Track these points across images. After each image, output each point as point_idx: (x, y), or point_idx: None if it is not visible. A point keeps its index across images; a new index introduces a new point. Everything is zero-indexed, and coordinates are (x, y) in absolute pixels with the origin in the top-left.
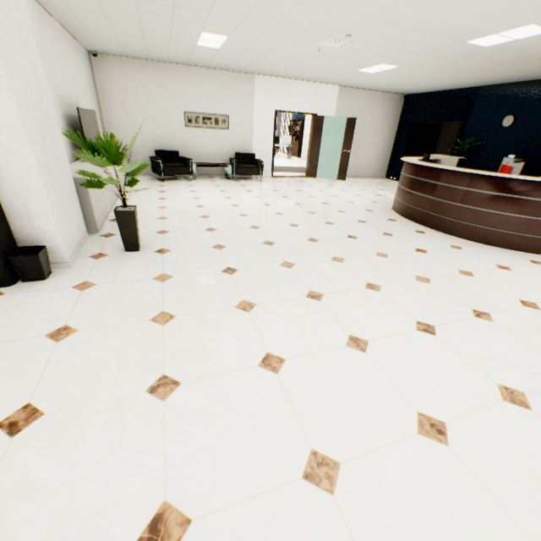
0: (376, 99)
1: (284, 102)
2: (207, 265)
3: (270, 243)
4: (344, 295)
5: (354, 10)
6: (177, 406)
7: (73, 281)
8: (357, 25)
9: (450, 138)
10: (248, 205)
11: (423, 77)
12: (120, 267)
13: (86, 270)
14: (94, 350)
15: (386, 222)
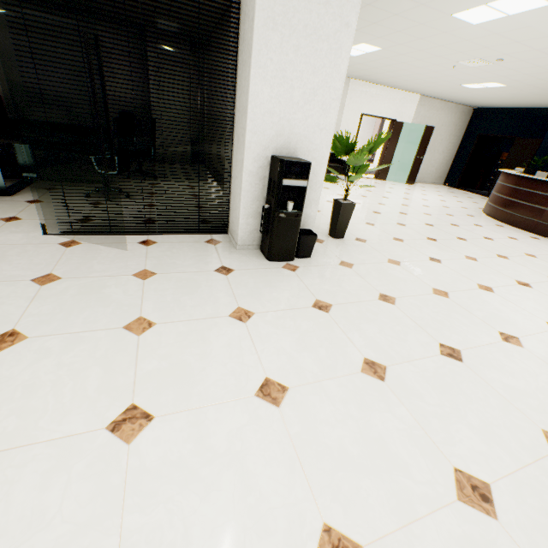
0: (449, 110)
1: (370, 106)
2: (411, 254)
3: (432, 239)
4: (544, 285)
5: (537, 44)
6: (535, 351)
7: (332, 260)
8: (520, 54)
9: (525, 153)
10: (367, 204)
11: (516, 96)
12: (349, 251)
13: (328, 252)
14: (427, 312)
15: (498, 227)
